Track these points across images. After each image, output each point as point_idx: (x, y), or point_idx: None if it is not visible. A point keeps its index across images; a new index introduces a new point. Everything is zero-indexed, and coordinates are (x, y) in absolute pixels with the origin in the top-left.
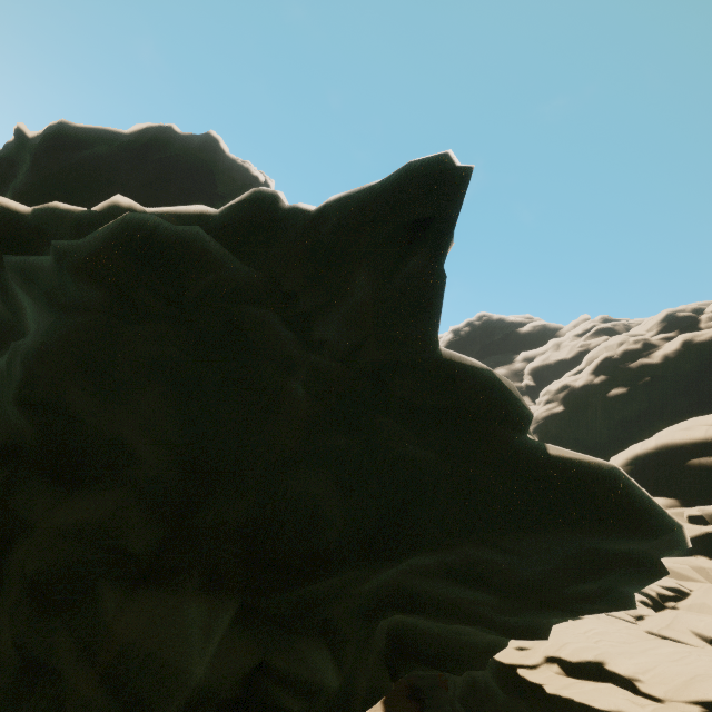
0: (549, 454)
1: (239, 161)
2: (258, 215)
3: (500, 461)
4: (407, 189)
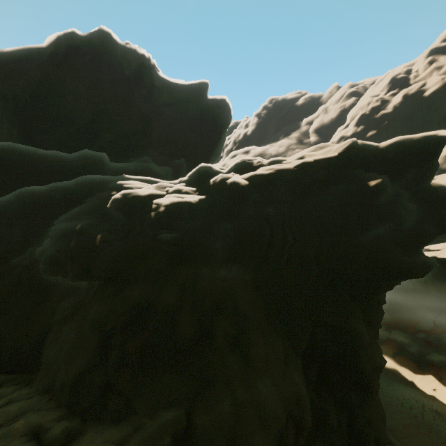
0: None
1: (128, 46)
2: (355, 151)
3: None
4: (429, 143)
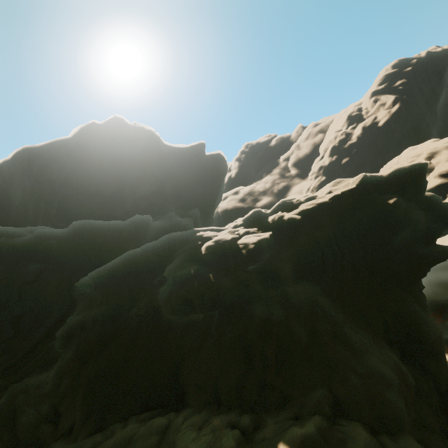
0: None
1: (137, 125)
2: (367, 182)
3: None
4: (416, 169)
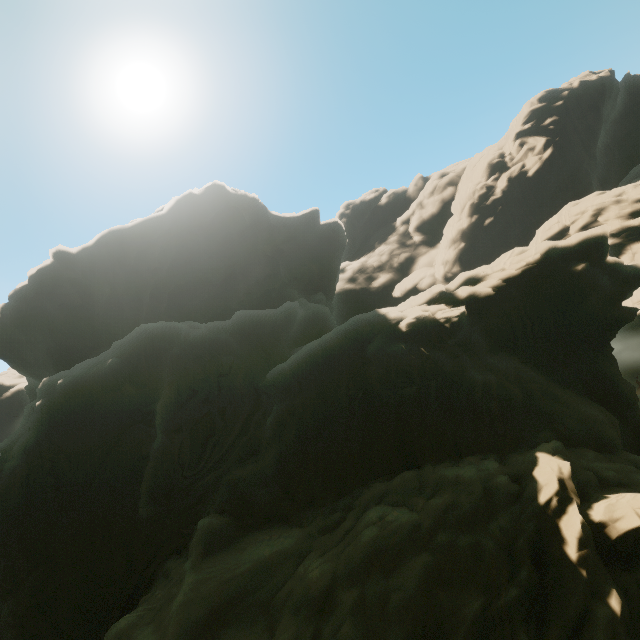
0: (637, 265)
1: (239, 193)
2: (550, 249)
3: (631, 270)
4: (599, 234)
